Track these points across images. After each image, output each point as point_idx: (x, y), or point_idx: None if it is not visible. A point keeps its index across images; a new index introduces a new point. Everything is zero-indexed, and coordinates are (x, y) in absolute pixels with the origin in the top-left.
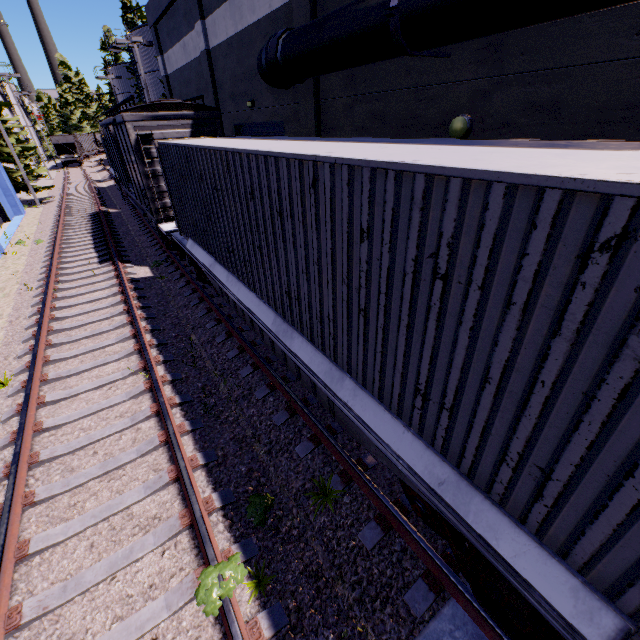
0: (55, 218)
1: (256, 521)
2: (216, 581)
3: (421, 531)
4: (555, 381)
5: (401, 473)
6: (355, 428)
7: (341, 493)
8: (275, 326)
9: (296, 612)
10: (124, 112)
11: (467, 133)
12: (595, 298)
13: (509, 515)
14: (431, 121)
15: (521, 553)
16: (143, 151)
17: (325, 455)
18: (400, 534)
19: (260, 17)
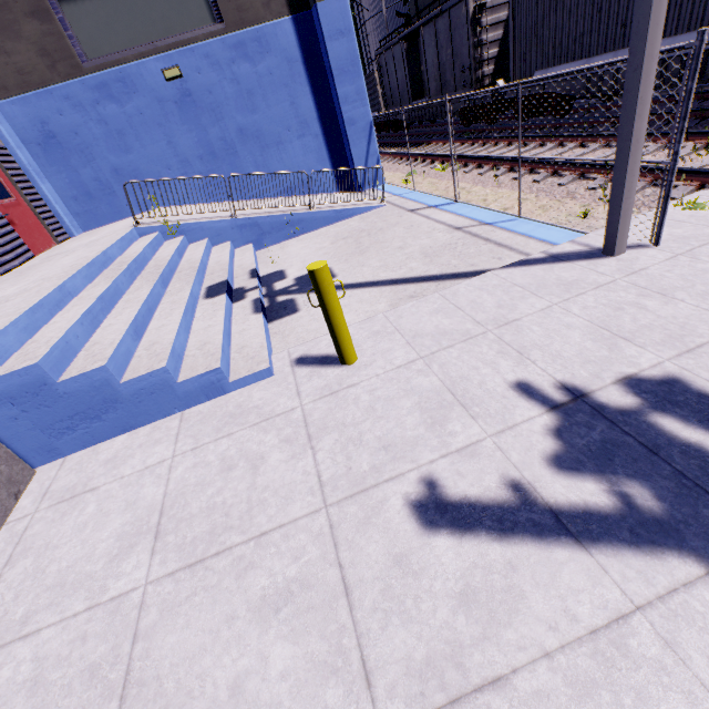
0: None
1: None
2: None
3: None
4: None
5: None
6: None
7: None
8: None
9: None
10: None
11: None
12: None
13: None
14: None
15: None
16: (477, 21)
17: None
18: None
19: None
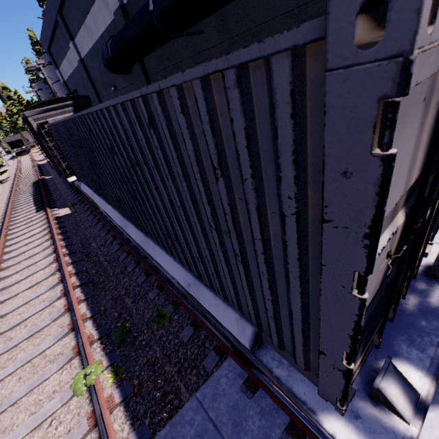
0: (10, 190)
1: (118, 341)
2: (82, 376)
3: None
4: (181, 204)
5: None
6: None
7: (173, 314)
8: (121, 222)
9: (138, 386)
10: (25, 111)
11: None
12: (163, 153)
13: (213, 291)
14: None
15: (219, 310)
16: (44, 133)
17: (166, 295)
18: (204, 328)
19: (102, 32)
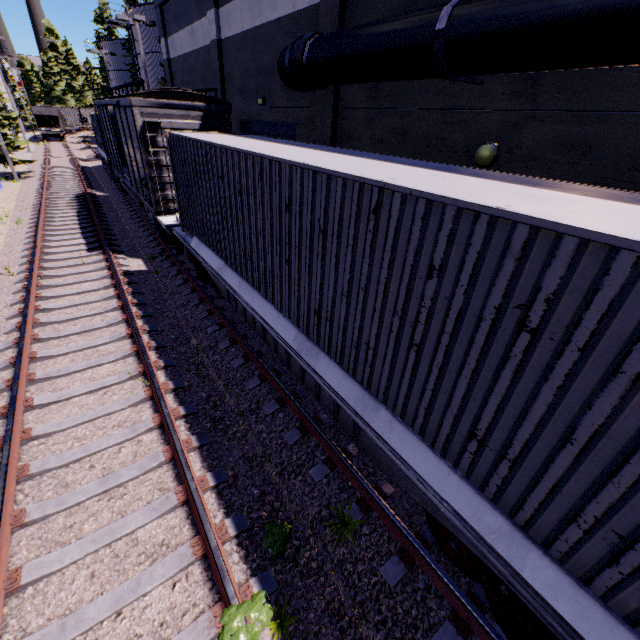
0: (36, 196)
1: (274, 552)
2: (242, 625)
3: (444, 568)
4: None
5: (437, 512)
6: (384, 459)
7: (360, 523)
8: (297, 343)
9: None
10: (132, 96)
11: (493, 161)
12: None
13: (571, 574)
14: (456, 145)
15: (585, 616)
16: (149, 139)
17: (341, 480)
18: (424, 571)
19: (281, 15)
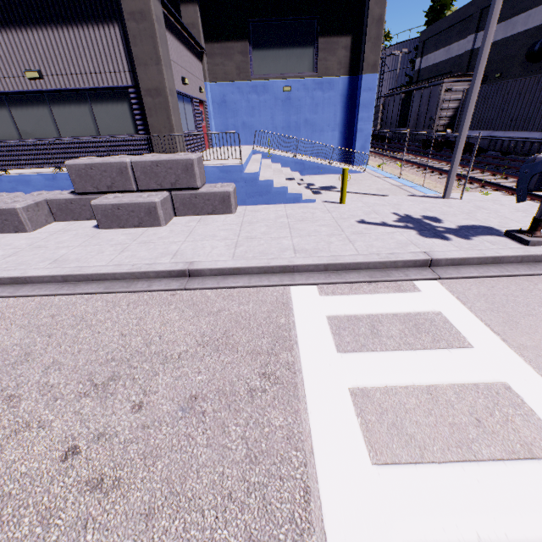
0: None
1: None
2: None
3: None
4: None
5: None
6: None
7: None
8: (540, 136)
9: None
10: (444, 79)
11: None
12: None
13: None
14: None
15: None
16: (444, 97)
17: None
18: None
19: (529, 28)
